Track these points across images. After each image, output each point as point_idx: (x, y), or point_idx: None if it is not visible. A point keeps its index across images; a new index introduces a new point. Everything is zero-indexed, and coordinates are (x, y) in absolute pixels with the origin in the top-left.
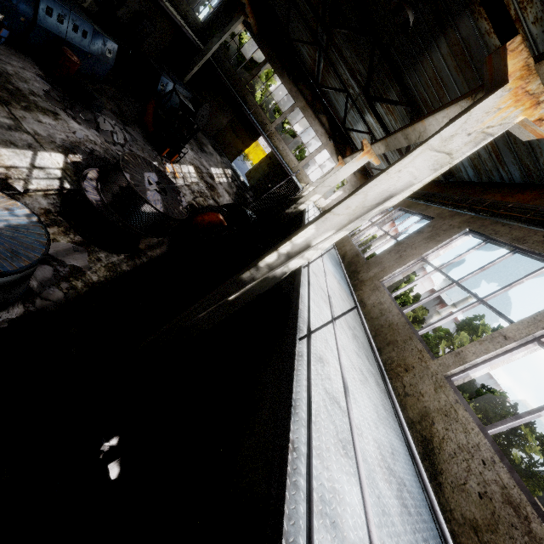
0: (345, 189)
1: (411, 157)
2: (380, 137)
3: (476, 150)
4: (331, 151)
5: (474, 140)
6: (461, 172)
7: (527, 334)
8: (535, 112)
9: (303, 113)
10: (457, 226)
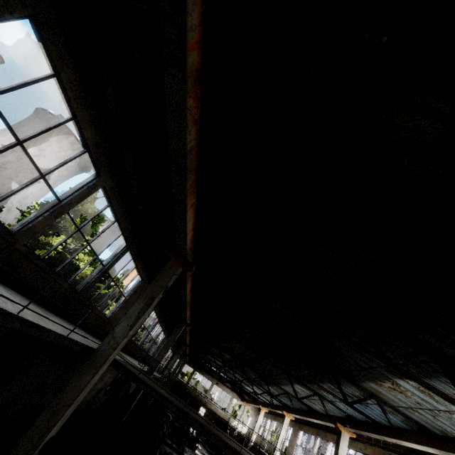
0: (252, 415)
1: (282, 431)
2: (259, 392)
3: (289, 402)
4: (237, 398)
5: (287, 425)
6: (290, 405)
7: (313, 453)
8: (291, 417)
9: (218, 385)
10: (298, 429)
